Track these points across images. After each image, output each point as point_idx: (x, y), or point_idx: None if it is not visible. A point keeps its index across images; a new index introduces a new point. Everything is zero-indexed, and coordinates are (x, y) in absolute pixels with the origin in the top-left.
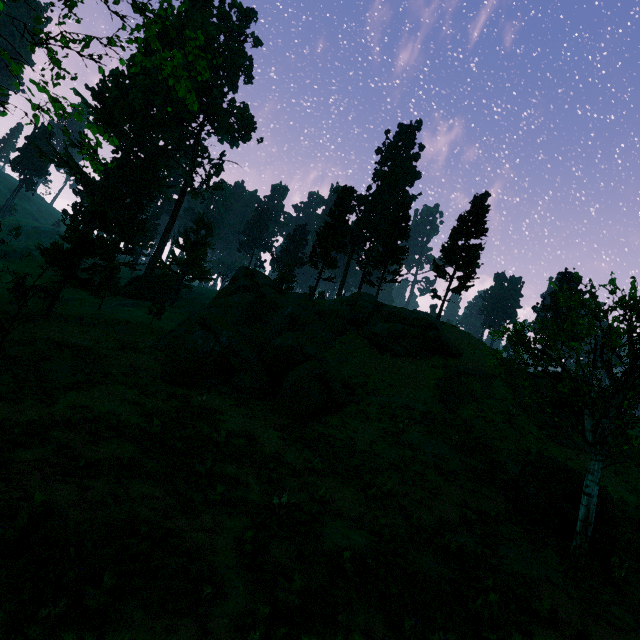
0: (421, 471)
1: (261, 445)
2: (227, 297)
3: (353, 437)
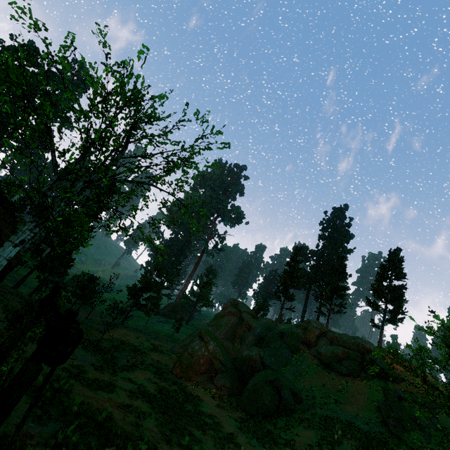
0: None
1: (222, 427)
2: (220, 319)
3: (294, 439)
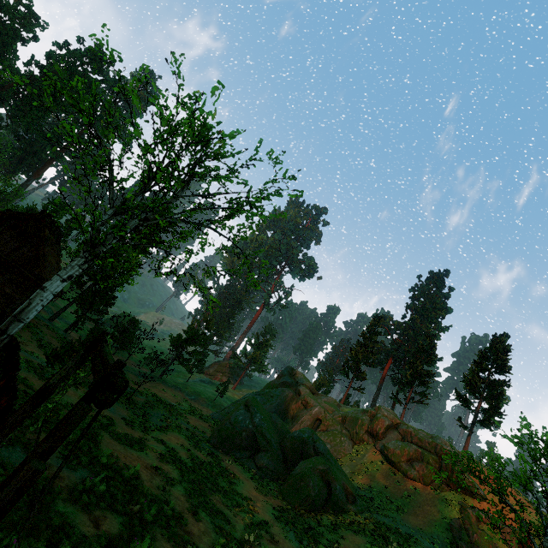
0: None
1: (257, 512)
2: (272, 389)
3: (339, 542)
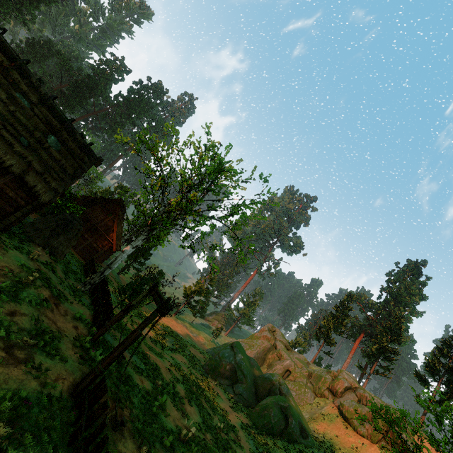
0: None
1: (229, 419)
2: (254, 339)
3: None
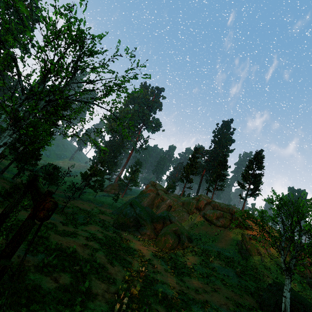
0: (214, 280)
1: (144, 255)
2: (143, 194)
3: (186, 261)
